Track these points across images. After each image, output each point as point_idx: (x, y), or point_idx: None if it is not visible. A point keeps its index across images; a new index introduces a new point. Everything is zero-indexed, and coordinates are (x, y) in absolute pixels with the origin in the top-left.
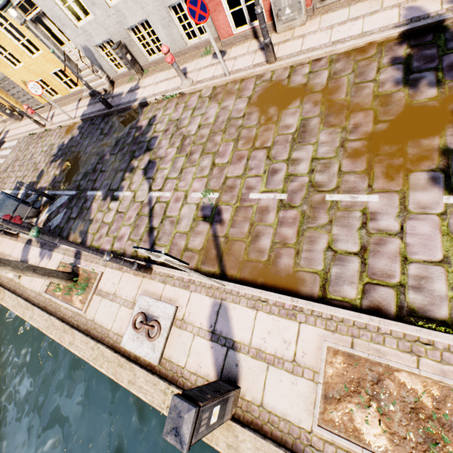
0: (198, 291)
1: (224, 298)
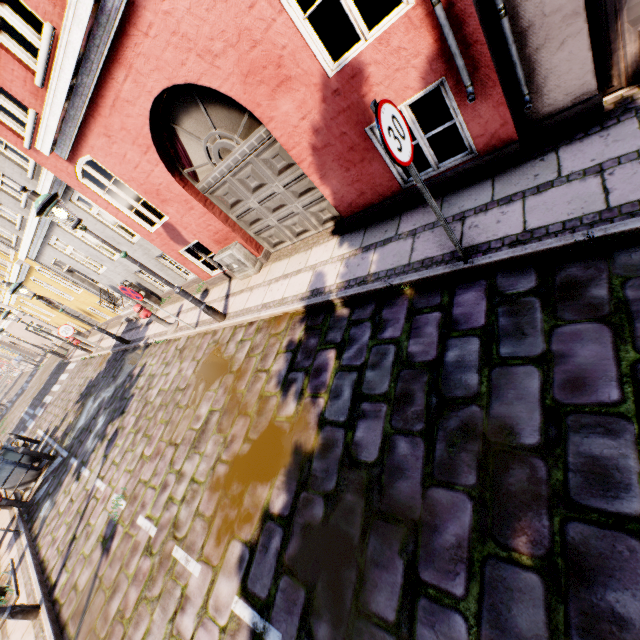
0: None
1: None
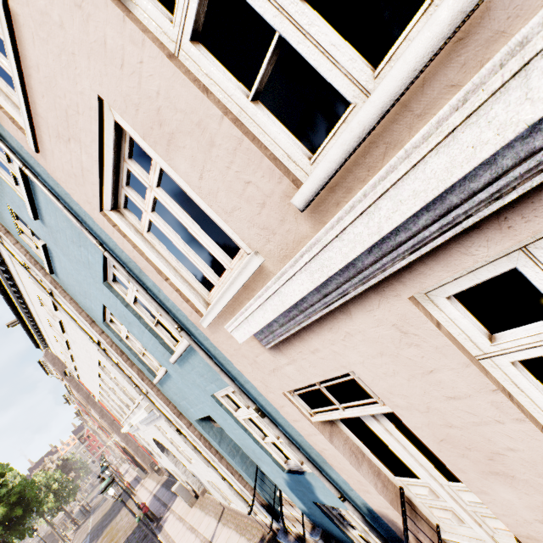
0: None
1: None
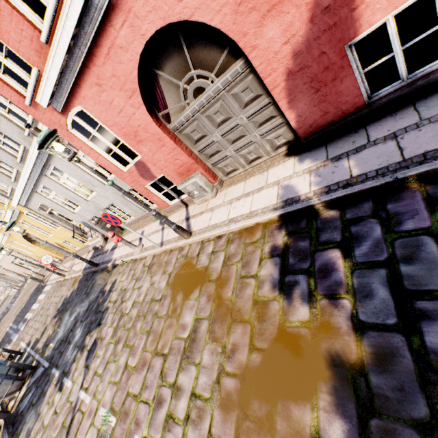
0: None
1: None
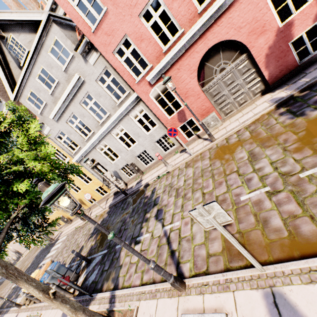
0: (240, 287)
1: (272, 284)
